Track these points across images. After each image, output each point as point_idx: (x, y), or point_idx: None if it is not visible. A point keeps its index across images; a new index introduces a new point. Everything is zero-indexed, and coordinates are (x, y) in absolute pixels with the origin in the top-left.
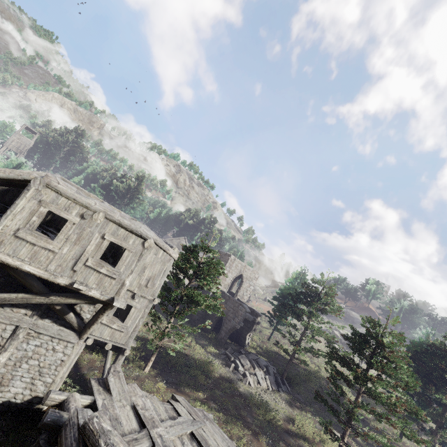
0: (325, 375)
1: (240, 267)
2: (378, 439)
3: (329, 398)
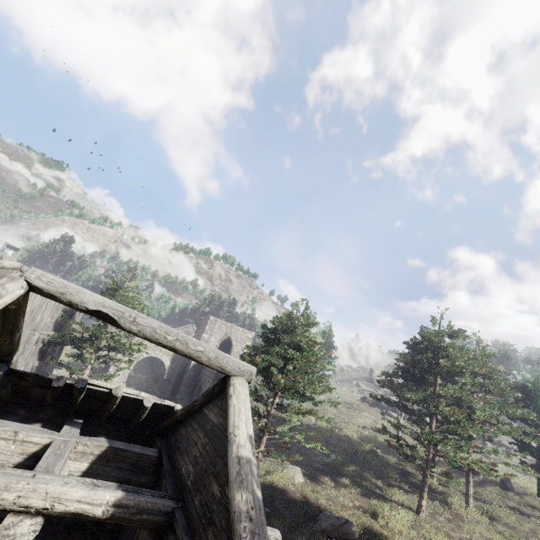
0: (348, 436)
1: (225, 328)
2: (305, 443)
3: (332, 452)
